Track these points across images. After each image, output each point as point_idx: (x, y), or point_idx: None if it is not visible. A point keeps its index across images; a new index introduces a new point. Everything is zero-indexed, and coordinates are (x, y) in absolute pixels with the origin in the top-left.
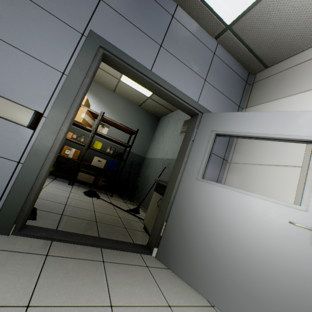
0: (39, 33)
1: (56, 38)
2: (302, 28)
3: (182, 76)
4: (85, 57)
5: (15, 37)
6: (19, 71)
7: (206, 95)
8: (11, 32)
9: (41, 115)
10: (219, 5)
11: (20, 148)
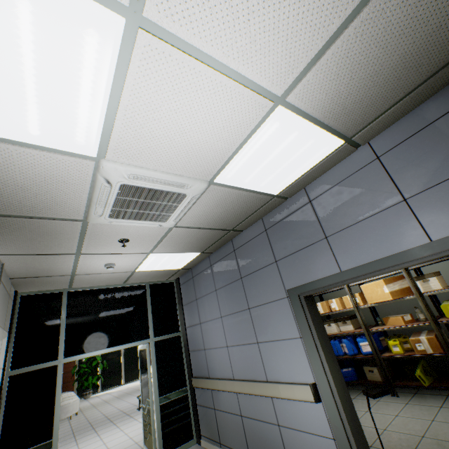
0: (276, 320)
1: (282, 314)
2: (396, 41)
3: (371, 235)
4: (299, 314)
5: (273, 333)
6: (287, 355)
7: (432, 214)
8: (270, 332)
9: (315, 384)
10: (315, 159)
11: (326, 423)
